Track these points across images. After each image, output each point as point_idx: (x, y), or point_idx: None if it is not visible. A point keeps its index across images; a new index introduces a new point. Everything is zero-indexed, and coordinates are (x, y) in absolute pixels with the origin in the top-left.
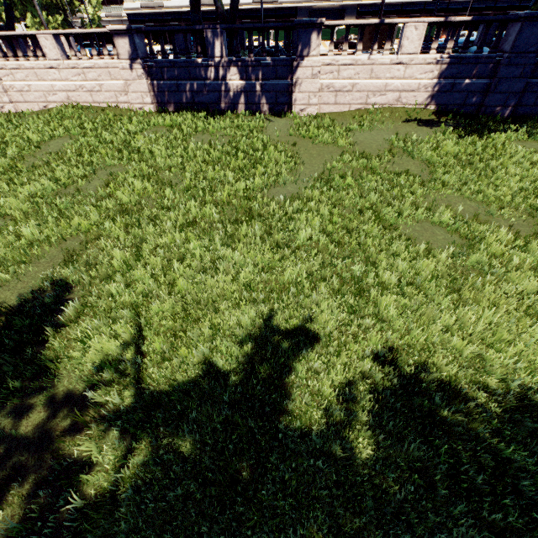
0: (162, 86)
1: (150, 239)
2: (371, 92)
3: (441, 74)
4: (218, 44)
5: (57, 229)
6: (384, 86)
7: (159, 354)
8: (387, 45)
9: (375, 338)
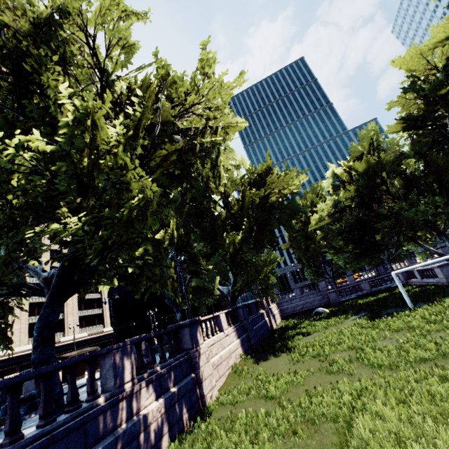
0: None
1: None
2: (227, 357)
3: (237, 335)
4: (127, 364)
5: None
6: (229, 350)
7: None
8: (216, 328)
9: None
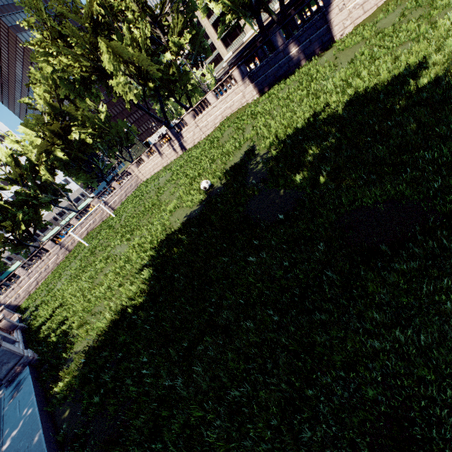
0: (259, 81)
1: (273, 122)
2: None
3: None
4: (279, 40)
5: (244, 141)
6: None
7: (283, 135)
8: None
9: (350, 93)
